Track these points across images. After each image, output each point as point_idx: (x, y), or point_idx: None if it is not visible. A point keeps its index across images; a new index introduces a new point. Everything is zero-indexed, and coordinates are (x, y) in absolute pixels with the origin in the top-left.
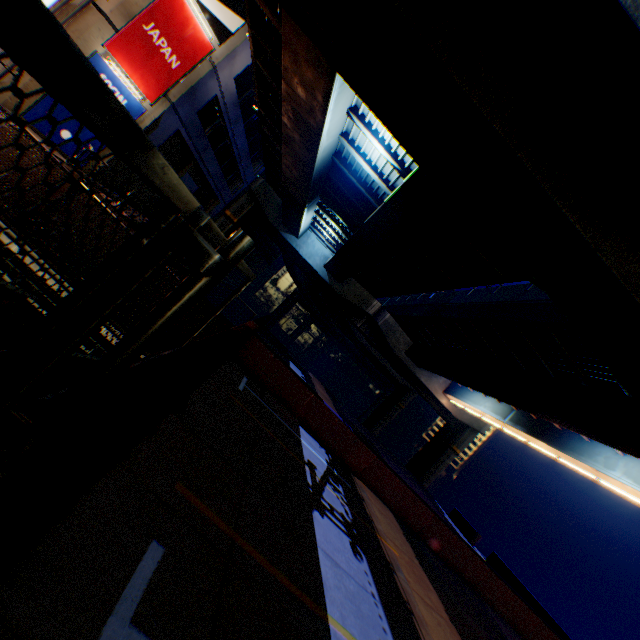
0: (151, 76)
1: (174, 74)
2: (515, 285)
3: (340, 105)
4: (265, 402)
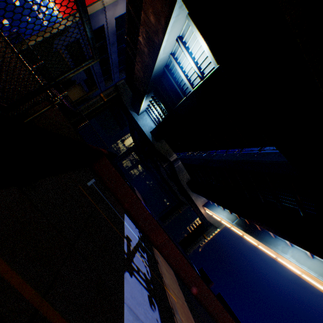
0: (65, 1)
1: None
2: (249, 152)
3: (174, 31)
4: (104, 196)
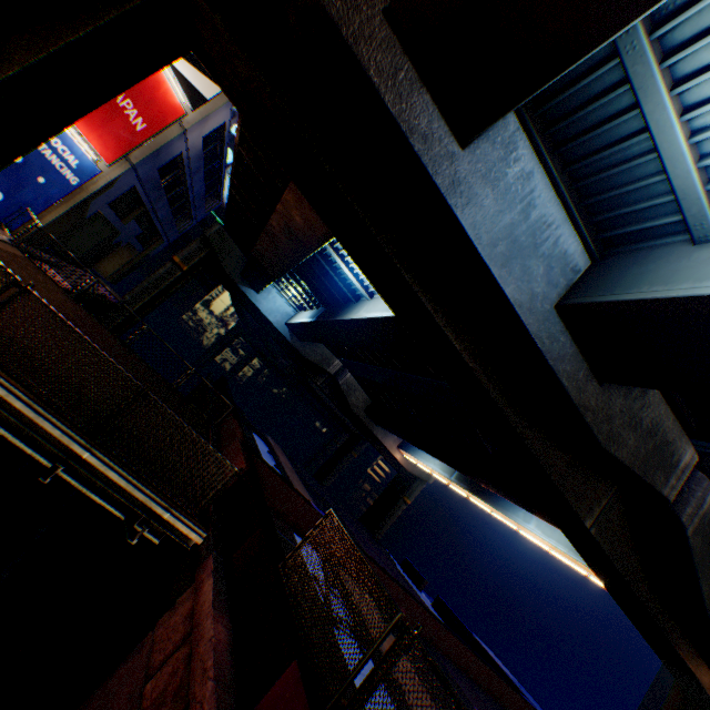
0: (111, 136)
1: (138, 136)
2: None
3: None
4: None
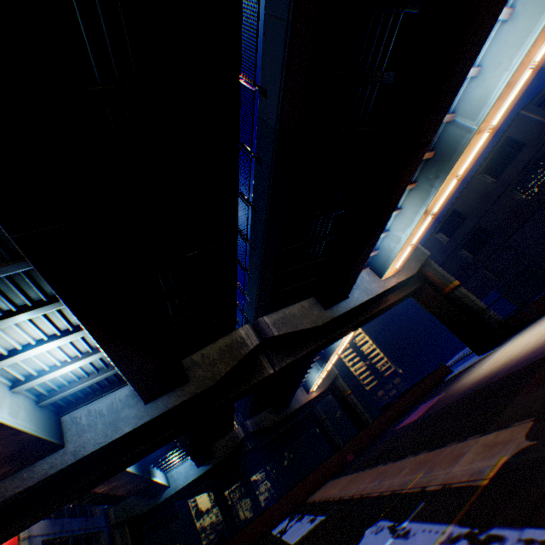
0: None
1: None
2: None
3: None
4: None
